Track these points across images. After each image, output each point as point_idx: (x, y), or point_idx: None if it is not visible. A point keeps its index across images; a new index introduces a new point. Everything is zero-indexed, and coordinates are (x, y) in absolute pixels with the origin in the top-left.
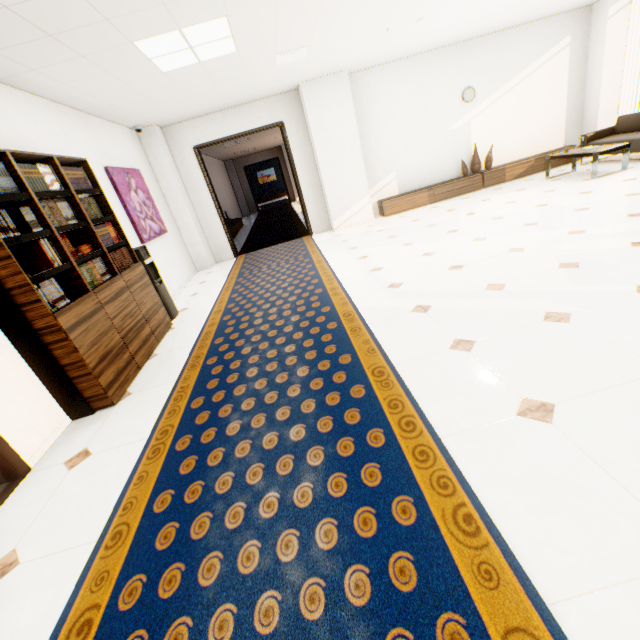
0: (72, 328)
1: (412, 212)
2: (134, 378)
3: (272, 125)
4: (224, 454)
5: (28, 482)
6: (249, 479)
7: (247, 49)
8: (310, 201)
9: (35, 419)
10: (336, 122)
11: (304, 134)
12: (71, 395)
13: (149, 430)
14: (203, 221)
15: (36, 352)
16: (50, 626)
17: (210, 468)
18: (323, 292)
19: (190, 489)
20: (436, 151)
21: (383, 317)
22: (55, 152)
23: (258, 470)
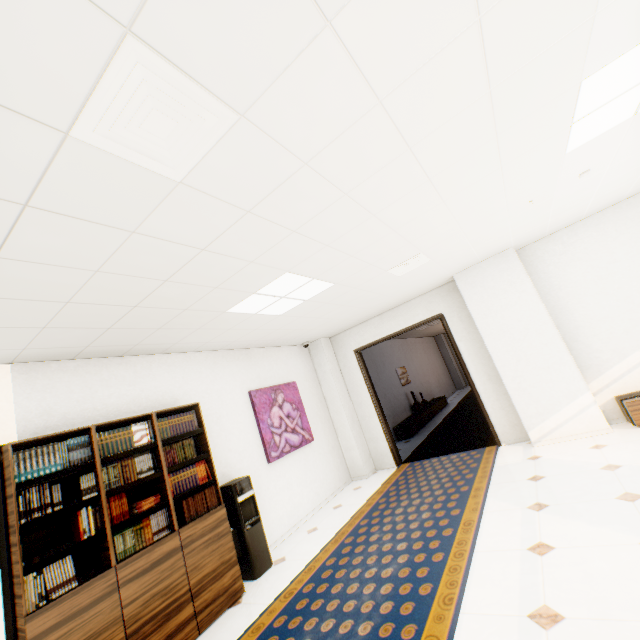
0: (43, 634)
1: None
2: None
3: (429, 319)
4: None
5: None
6: None
7: (345, 279)
8: (489, 398)
9: None
10: (507, 303)
11: (469, 321)
12: None
13: None
14: (362, 421)
15: None
16: None
17: None
18: None
19: None
20: None
21: None
22: (193, 393)
23: None
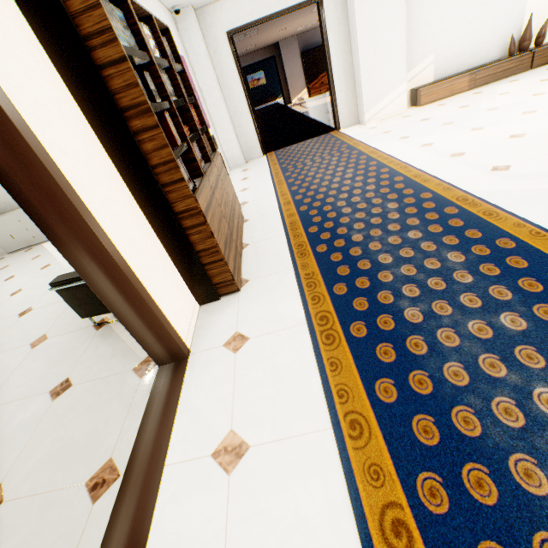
0: (206, 212)
1: (451, 100)
2: (241, 266)
3: (309, 1)
4: (426, 343)
5: (195, 363)
6: (489, 371)
7: None
8: (341, 92)
9: (180, 304)
10: None
11: (342, 11)
12: (201, 281)
13: (300, 316)
14: (234, 117)
15: (174, 237)
16: (346, 521)
17: (420, 357)
18: (406, 179)
19: (412, 379)
20: (483, 26)
21: (516, 200)
22: None
23: (493, 362)
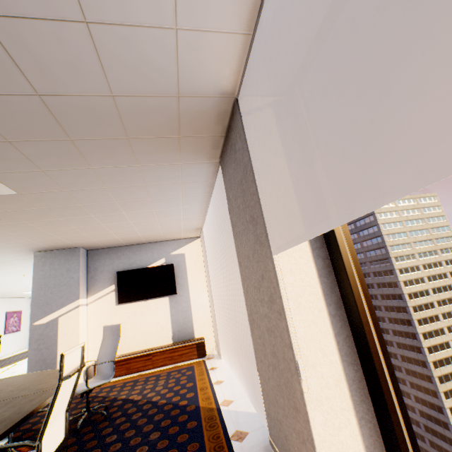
0: None
1: None
2: None
3: None
4: None
5: None
6: None
7: None
8: None
9: None
10: None
11: None
12: None
13: None
14: None
15: None
16: None
17: None
18: None
19: None
20: None
21: None
22: None
23: None
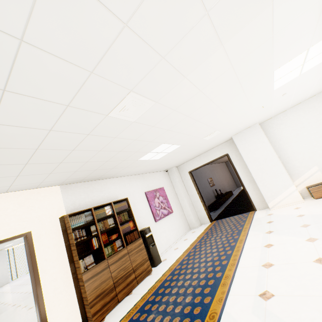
0: (88, 280)
1: None
2: (113, 308)
3: (222, 156)
4: None
5: None
6: None
7: (185, 143)
8: (250, 190)
9: (67, 321)
10: (256, 148)
11: (240, 156)
12: (83, 312)
13: None
14: (194, 203)
15: (77, 287)
16: None
17: None
18: (219, 277)
19: None
20: None
21: None
22: (123, 194)
23: None
